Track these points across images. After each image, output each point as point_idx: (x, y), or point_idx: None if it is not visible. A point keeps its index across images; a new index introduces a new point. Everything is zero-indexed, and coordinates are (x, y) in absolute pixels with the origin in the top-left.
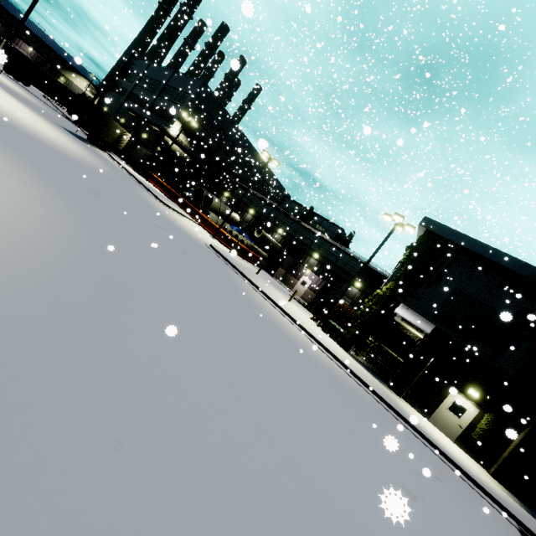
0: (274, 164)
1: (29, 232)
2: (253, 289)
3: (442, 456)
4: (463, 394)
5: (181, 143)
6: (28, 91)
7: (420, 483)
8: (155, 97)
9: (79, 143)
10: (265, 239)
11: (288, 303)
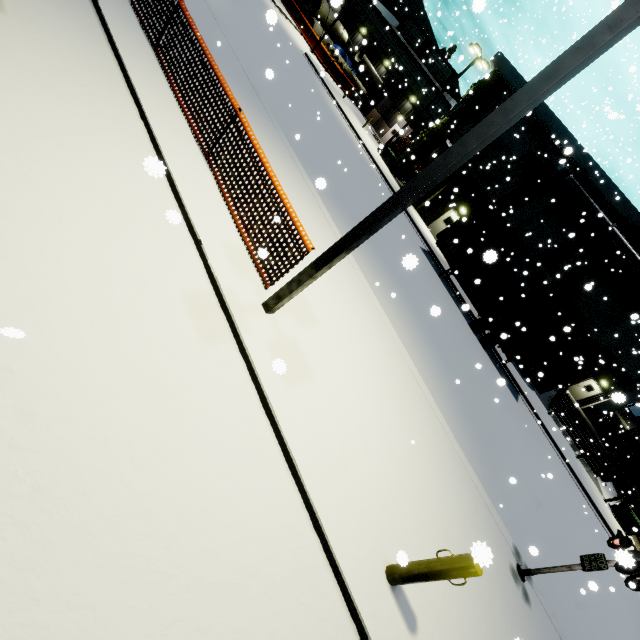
0: None
1: None
2: (330, 98)
3: (410, 220)
4: (457, 211)
5: None
6: None
7: (370, 184)
8: None
9: None
10: (366, 67)
11: (360, 127)
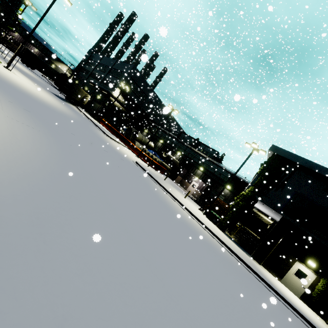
0: (175, 112)
1: (20, 155)
2: (162, 190)
3: (293, 310)
4: (304, 264)
5: (119, 101)
6: (34, 72)
7: None
8: (105, 75)
9: (60, 101)
10: (170, 158)
11: (184, 199)
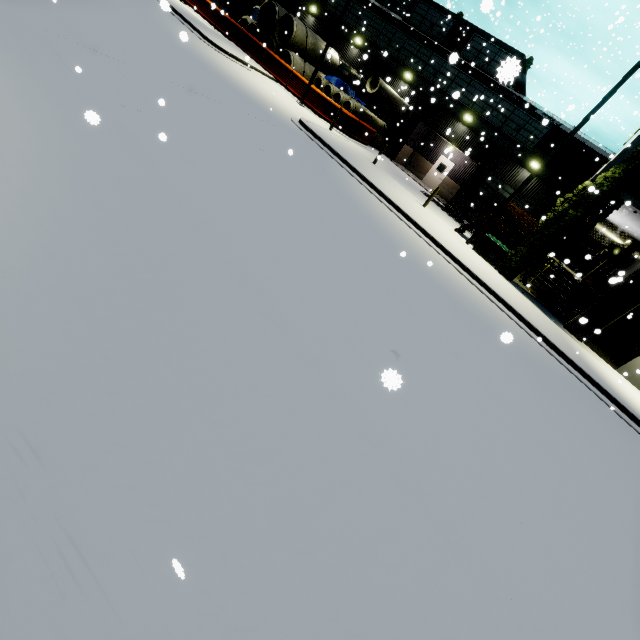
0: None
1: None
2: (373, 196)
3: None
4: None
5: None
6: None
7: (637, 505)
8: None
9: None
10: (384, 95)
11: (424, 211)
